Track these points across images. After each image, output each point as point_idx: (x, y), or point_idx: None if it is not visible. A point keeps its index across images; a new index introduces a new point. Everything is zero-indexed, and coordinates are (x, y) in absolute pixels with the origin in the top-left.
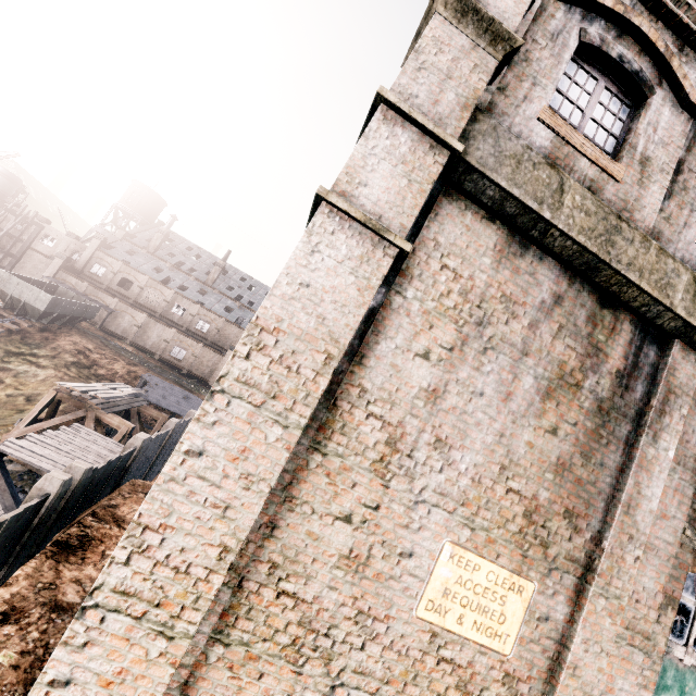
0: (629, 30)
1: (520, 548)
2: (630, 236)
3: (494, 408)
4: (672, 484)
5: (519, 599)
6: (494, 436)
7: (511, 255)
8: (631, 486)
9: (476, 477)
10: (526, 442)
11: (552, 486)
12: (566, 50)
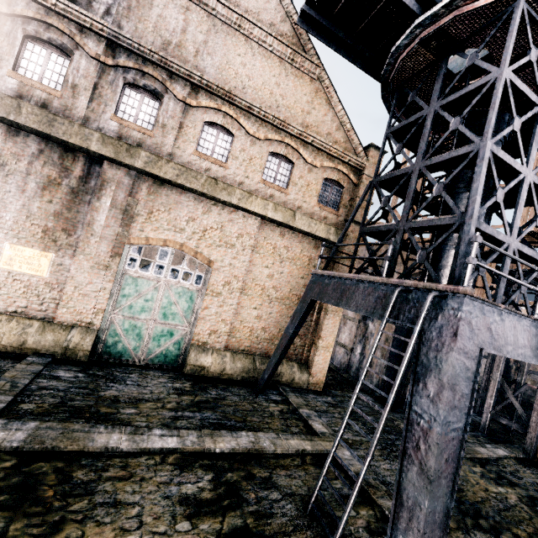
0: (51, 25)
1: (43, 243)
2: (62, 122)
3: (18, 196)
4: (111, 215)
5: (46, 259)
6: (20, 206)
7: (12, 136)
8: (89, 217)
9: (16, 221)
10: (37, 207)
11: (54, 221)
12: (16, 40)
